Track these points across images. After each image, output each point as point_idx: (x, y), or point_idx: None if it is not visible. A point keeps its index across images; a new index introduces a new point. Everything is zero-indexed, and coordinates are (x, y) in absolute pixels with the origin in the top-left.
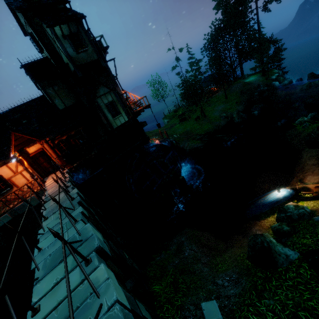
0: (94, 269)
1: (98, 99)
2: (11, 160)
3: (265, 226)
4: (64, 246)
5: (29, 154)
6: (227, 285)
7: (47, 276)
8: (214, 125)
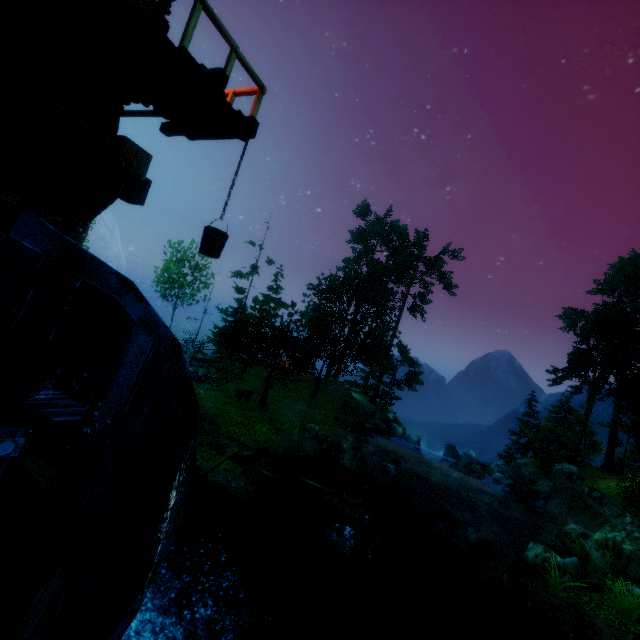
0: None
1: None
2: None
3: None
4: None
5: None
6: None
7: None
8: (286, 440)
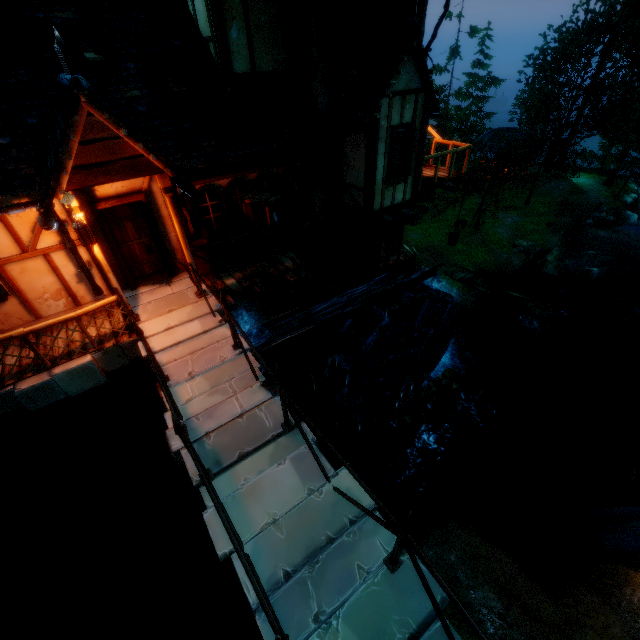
0: None
1: (384, 101)
2: (26, 204)
3: None
4: None
5: (93, 197)
6: None
7: None
8: (496, 259)
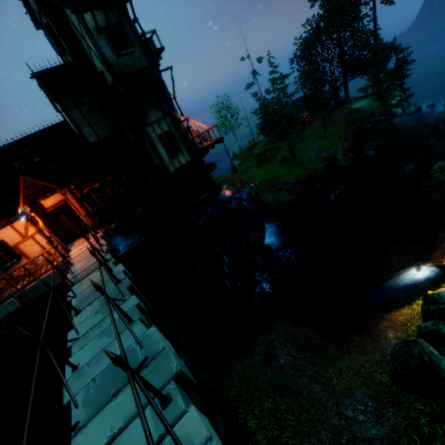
0: (179, 417)
1: (149, 128)
2: (18, 218)
3: (399, 321)
4: (133, 383)
5: (44, 209)
6: (362, 420)
7: (93, 421)
8: (308, 170)
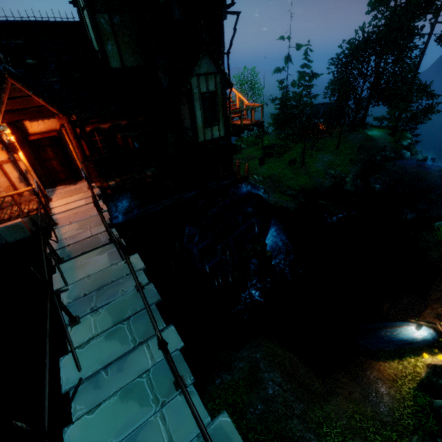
0: None
1: (194, 79)
2: None
3: (387, 374)
4: None
5: (27, 133)
6: None
7: None
8: (314, 182)
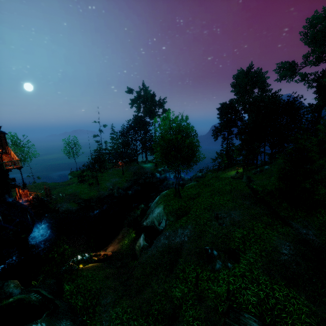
0: None
1: None
2: None
3: None
4: None
5: None
6: None
7: None
8: (98, 194)
